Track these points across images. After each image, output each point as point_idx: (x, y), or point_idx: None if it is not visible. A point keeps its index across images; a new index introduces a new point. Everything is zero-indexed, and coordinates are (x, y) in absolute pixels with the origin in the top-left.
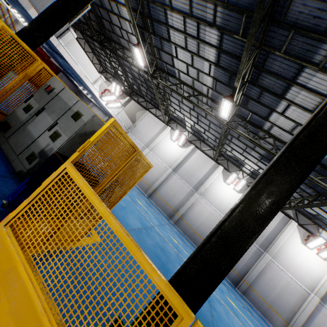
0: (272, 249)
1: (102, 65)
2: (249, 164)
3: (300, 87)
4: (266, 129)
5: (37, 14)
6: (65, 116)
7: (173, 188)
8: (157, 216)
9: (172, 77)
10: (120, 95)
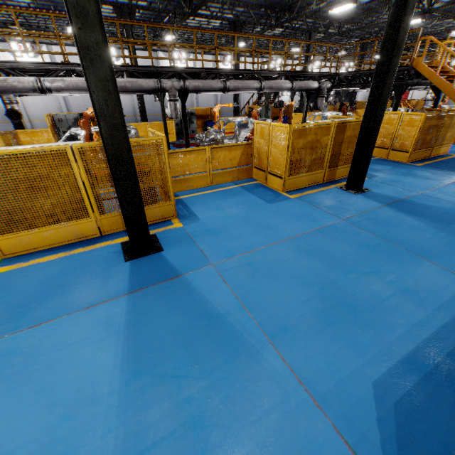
0: None
1: None
2: None
3: None
4: None
5: None
6: None
7: (79, 103)
8: None
9: None
10: None
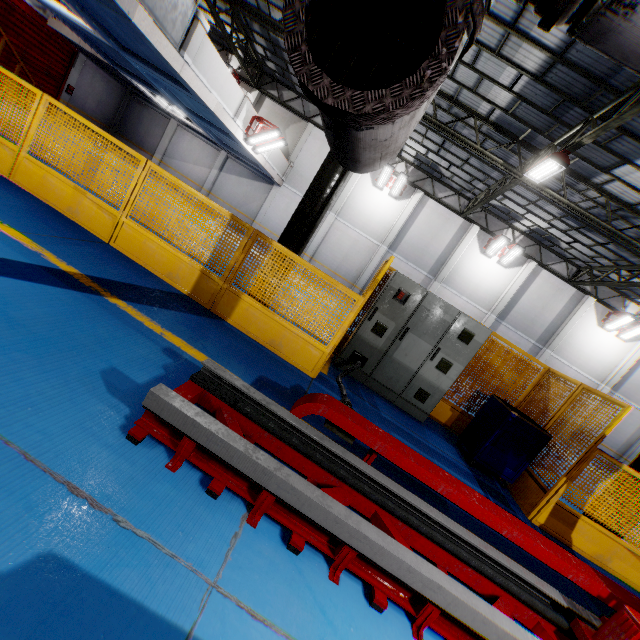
0: (555, 342)
1: None
2: (532, 220)
3: None
4: (597, 182)
5: (146, 16)
6: (447, 337)
7: None
8: None
9: None
10: None
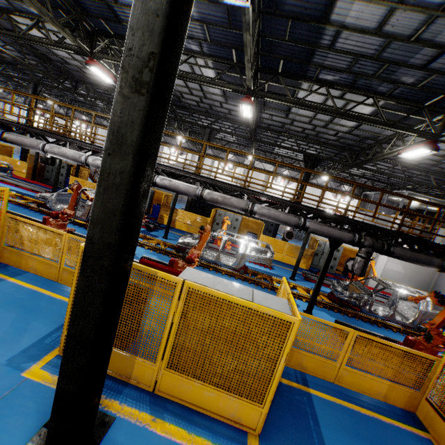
0: None
1: None
2: None
3: None
4: None
5: None
6: None
7: None
8: None
9: None
10: None
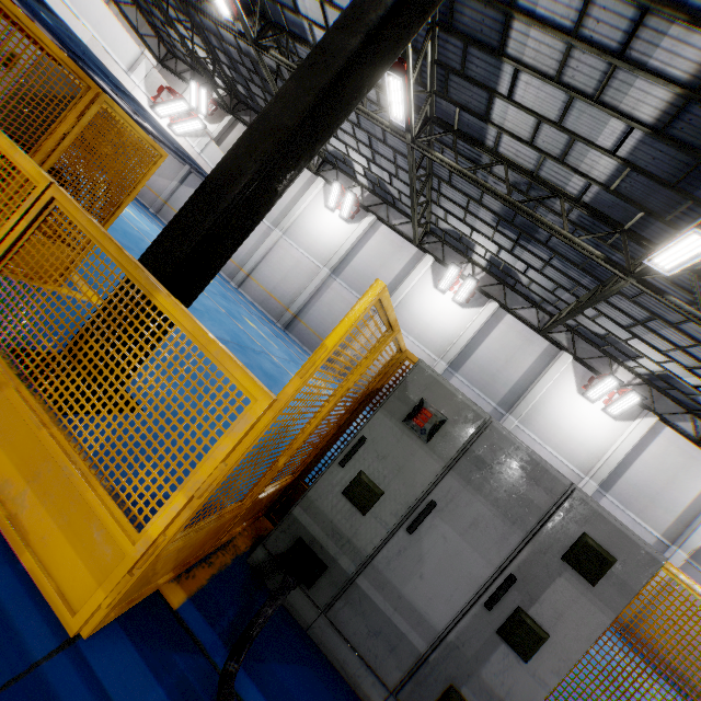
0: (520, 406)
1: (164, 39)
2: (482, 244)
3: (526, 19)
4: (492, 146)
5: None
6: None
7: (333, 309)
8: (292, 353)
9: (302, 45)
10: (211, 112)
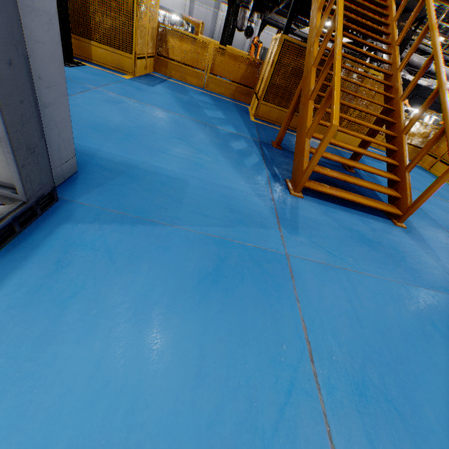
0: (221, 6)
1: None
2: None
3: None
4: None
5: None
6: None
7: None
8: None
9: None
10: None
